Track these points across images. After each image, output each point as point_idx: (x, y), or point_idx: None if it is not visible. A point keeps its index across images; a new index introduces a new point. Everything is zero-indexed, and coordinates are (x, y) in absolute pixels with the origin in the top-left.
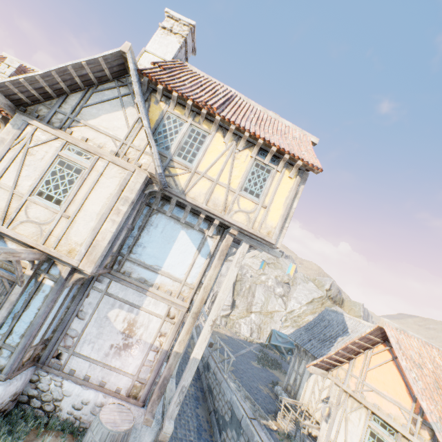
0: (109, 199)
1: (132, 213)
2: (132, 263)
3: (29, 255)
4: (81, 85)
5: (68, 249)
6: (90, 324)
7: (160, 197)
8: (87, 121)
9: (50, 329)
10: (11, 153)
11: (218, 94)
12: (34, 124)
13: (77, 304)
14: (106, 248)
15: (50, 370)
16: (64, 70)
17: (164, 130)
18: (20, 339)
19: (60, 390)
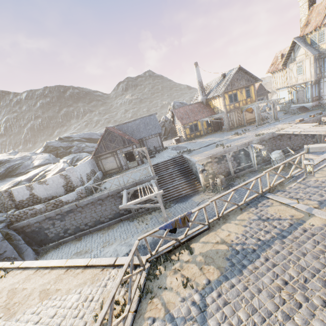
0: (309, 66)
1: (315, 64)
2: (325, 72)
3: (301, 84)
4: (291, 51)
5: (307, 79)
6: (324, 89)
7: (322, 55)
8: (297, 56)
9: (316, 94)
10: (290, 72)
11: (324, 11)
12: (289, 65)
13: (318, 87)
14: (314, 74)
15: (321, 100)
16: (287, 54)
17: (312, 41)
18: (310, 96)
19: (324, 102)
